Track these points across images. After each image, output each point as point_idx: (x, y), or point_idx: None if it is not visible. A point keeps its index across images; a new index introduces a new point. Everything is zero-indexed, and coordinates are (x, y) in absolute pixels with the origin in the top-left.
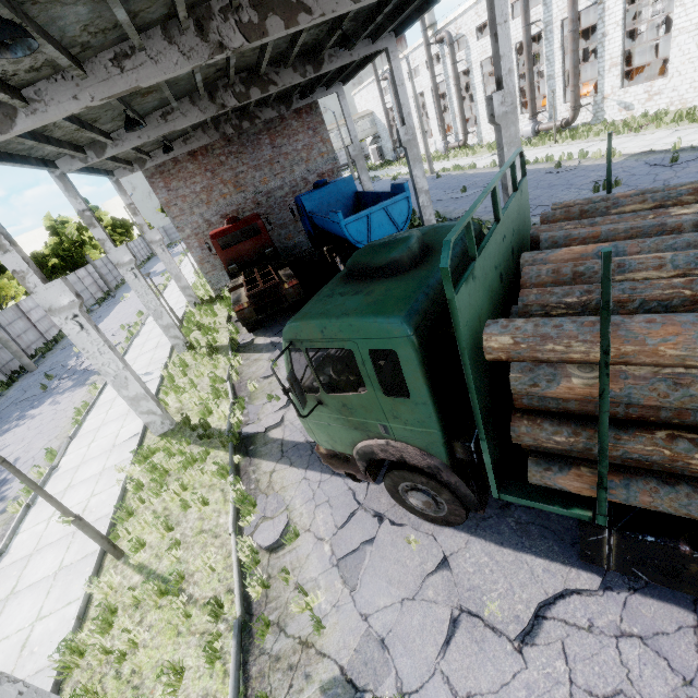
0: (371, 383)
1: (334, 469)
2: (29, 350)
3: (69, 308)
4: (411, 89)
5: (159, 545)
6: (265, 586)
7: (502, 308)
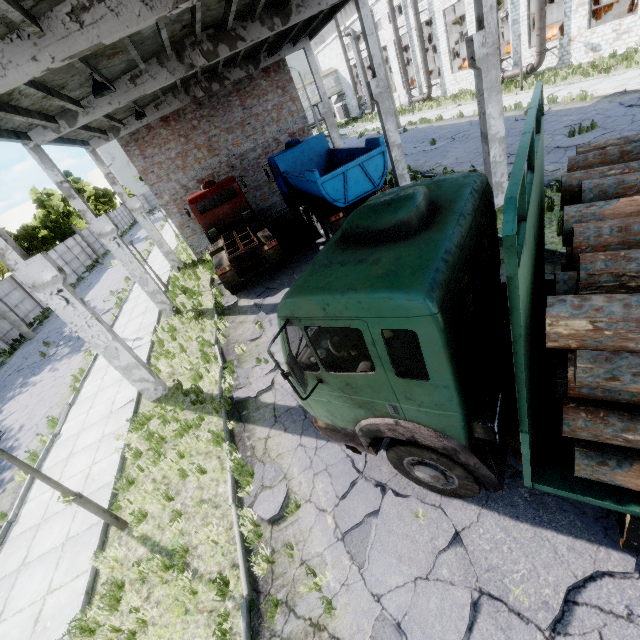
0: (381, 364)
1: (333, 441)
2: (28, 319)
3: (52, 283)
4: None
5: (161, 516)
6: (270, 562)
7: (534, 273)
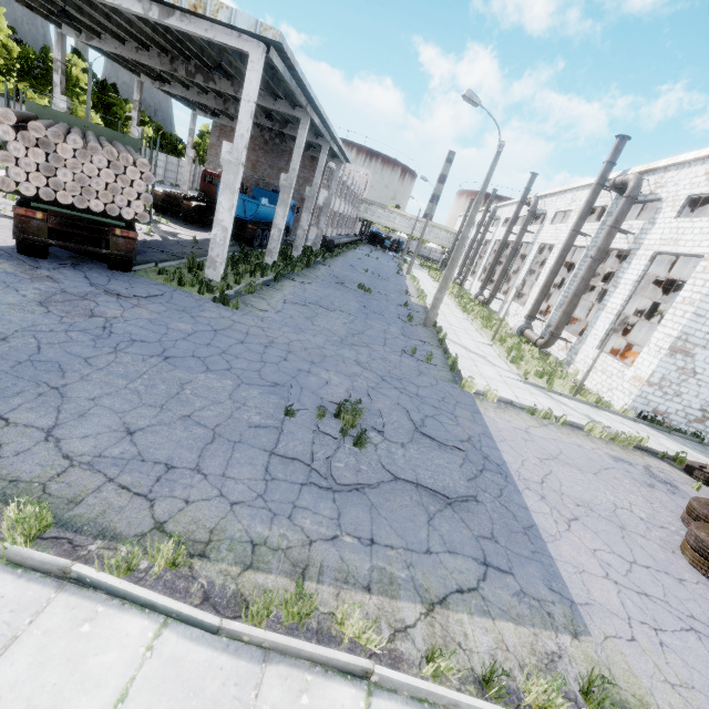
0: None
1: None
2: None
3: (62, 109)
4: (473, 233)
5: None
6: None
7: None
